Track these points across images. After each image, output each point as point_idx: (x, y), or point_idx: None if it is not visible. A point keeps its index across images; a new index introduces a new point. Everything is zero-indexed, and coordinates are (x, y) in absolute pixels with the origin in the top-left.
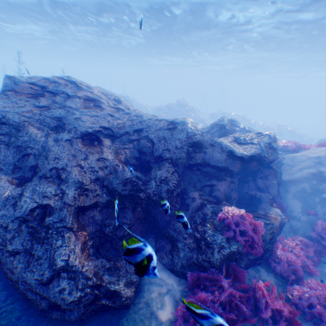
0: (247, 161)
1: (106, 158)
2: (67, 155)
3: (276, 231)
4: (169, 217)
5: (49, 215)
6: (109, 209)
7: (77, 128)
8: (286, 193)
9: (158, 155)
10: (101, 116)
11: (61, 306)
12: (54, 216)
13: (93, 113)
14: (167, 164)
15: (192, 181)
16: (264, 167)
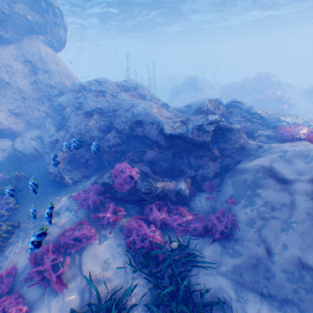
0: (173, 139)
1: (89, 124)
2: (75, 121)
3: (158, 191)
4: (108, 162)
5: (57, 143)
6: (81, 148)
7: (85, 108)
8: (229, 180)
9: (114, 126)
10: (100, 101)
11: (49, 173)
12: (59, 144)
13: (97, 100)
14: (114, 131)
15: (136, 147)
16: (197, 148)
